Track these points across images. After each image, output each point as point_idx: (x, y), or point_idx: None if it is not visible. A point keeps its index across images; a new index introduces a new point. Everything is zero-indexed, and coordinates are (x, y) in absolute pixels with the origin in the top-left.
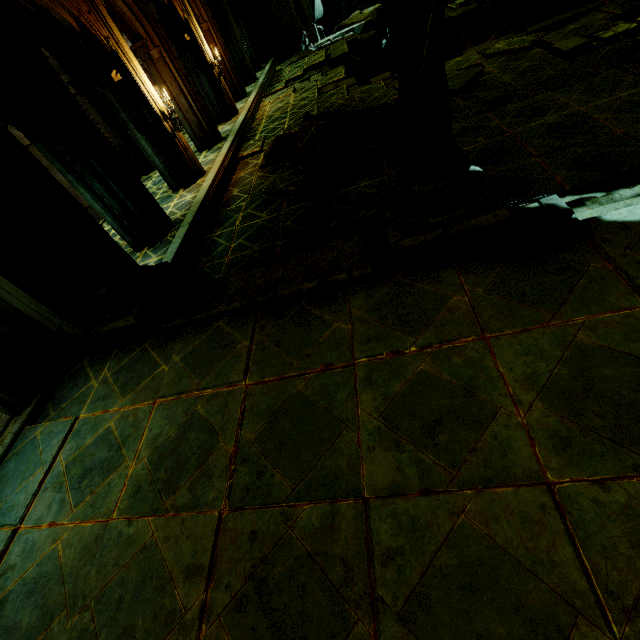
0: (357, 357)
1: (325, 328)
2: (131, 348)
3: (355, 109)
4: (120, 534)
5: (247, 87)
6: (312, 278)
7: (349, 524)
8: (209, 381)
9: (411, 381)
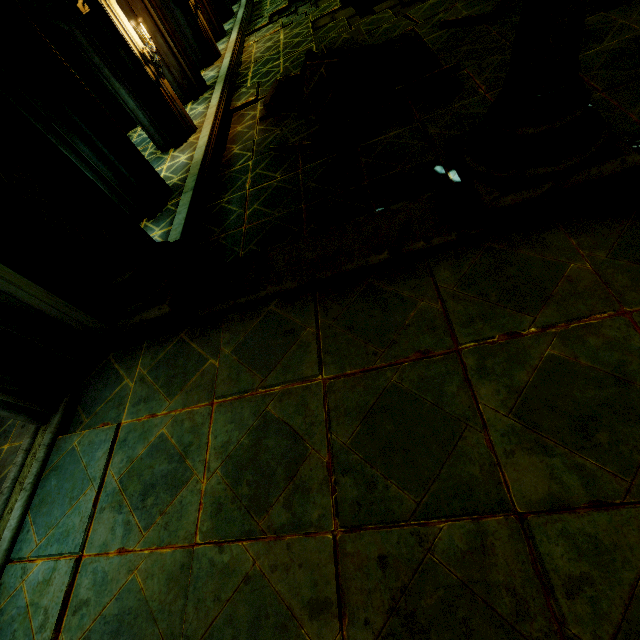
0: (462, 342)
1: (408, 308)
2: (164, 340)
3: (371, 43)
4: (212, 563)
5: (224, 24)
6: (380, 248)
7: (505, 545)
8: (276, 377)
9: (540, 369)
